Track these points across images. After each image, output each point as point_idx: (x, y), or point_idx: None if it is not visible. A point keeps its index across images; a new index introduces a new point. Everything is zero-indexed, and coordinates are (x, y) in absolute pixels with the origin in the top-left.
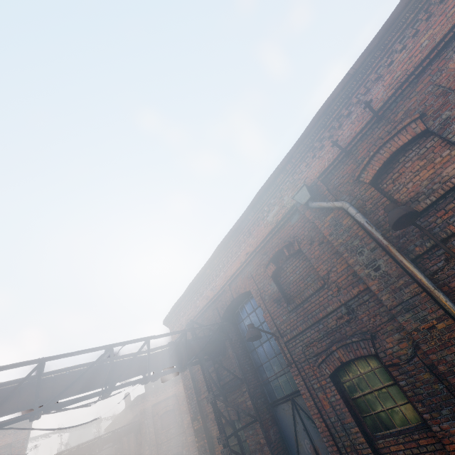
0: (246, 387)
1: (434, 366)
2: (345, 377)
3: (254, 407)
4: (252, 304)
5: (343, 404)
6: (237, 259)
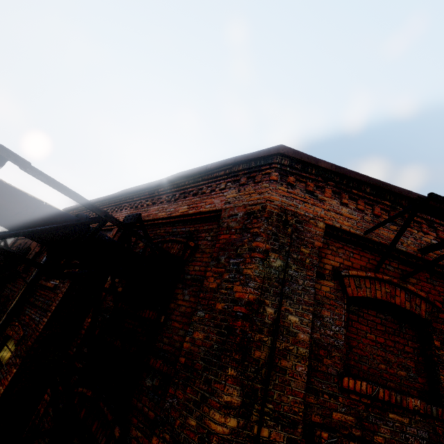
0: None
1: None
2: None
3: None
4: None
5: None
6: None
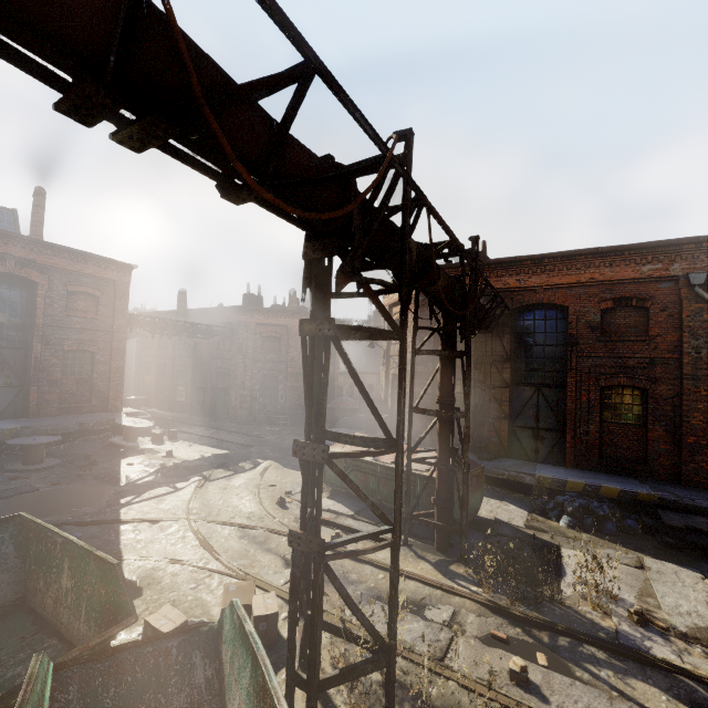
0: (511, 366)
1: (677, 406)
2: (608, 391)
3: (511, 379)
4: (545, 314)
5: (598, 402)
6: (576, 275)
